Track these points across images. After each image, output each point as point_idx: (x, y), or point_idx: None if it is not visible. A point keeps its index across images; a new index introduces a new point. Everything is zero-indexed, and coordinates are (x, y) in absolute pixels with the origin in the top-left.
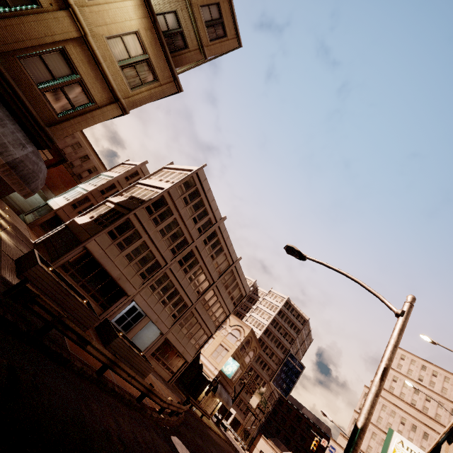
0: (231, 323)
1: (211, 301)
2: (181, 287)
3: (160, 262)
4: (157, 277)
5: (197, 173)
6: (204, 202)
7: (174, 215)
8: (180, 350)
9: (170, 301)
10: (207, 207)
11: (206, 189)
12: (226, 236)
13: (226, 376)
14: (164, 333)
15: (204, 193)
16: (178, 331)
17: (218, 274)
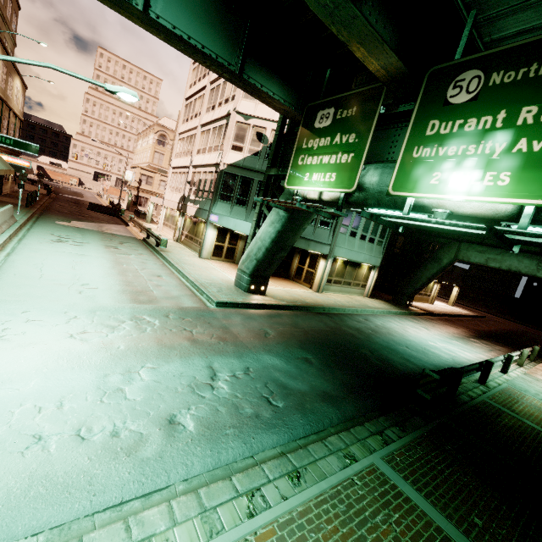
0: None
1: None
2: None
3: None
4: None
5: None
6: None
7: None
8: None
9: None
10: None
11: None
12: None
13: None
14: None
15: None
16: None
17: None
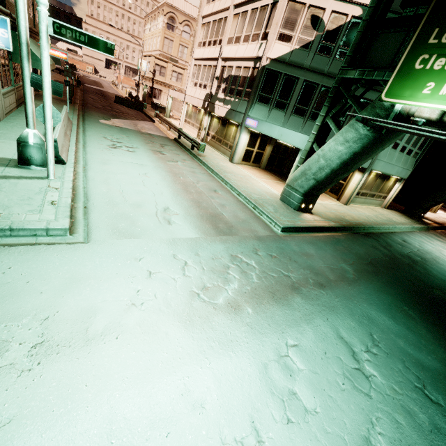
0: None
1: None
2: None
3: None
4: None
5: None
6: None
7: None
8: None
9: None
10: None
11: None
12: None
13: None
14: None
15: None
16: None
17: None
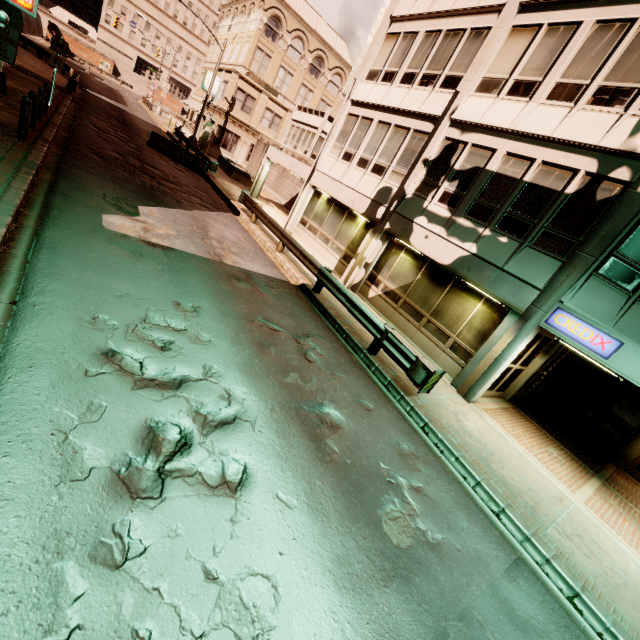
0: None
1: None
2: None
3: None
4: None
5: None
6: None
7: None
8: None
9: None
10: None
11: None
12: None
13: None
14: None
15: None
16: None
17: None
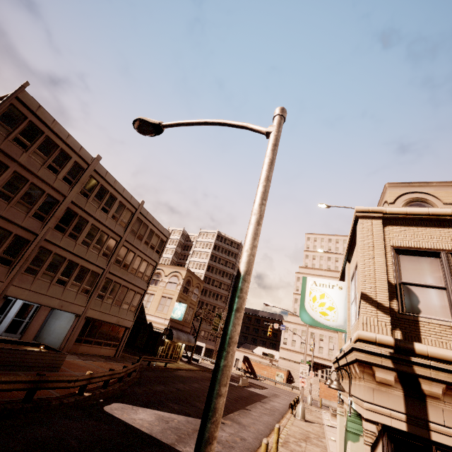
0: (166, 273)
1: (128, 259)
2: (77, 256)
3: (24, 236)
4: (30, 256)
5: (18, 97)
6: (55, 141)
7: (11, 168)
8: (113, 321)
9: (69, 278)
10: (63, 148)
11: (48, 121)
12: (111, 180)
13: (178, 320)
14: (80, 313)
15: (49, 128)
16: (99, 304)
17: (122, 227)
